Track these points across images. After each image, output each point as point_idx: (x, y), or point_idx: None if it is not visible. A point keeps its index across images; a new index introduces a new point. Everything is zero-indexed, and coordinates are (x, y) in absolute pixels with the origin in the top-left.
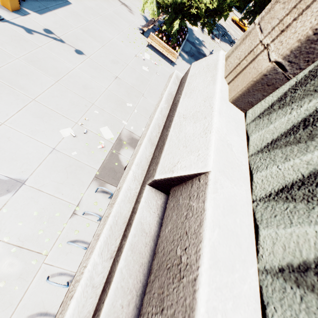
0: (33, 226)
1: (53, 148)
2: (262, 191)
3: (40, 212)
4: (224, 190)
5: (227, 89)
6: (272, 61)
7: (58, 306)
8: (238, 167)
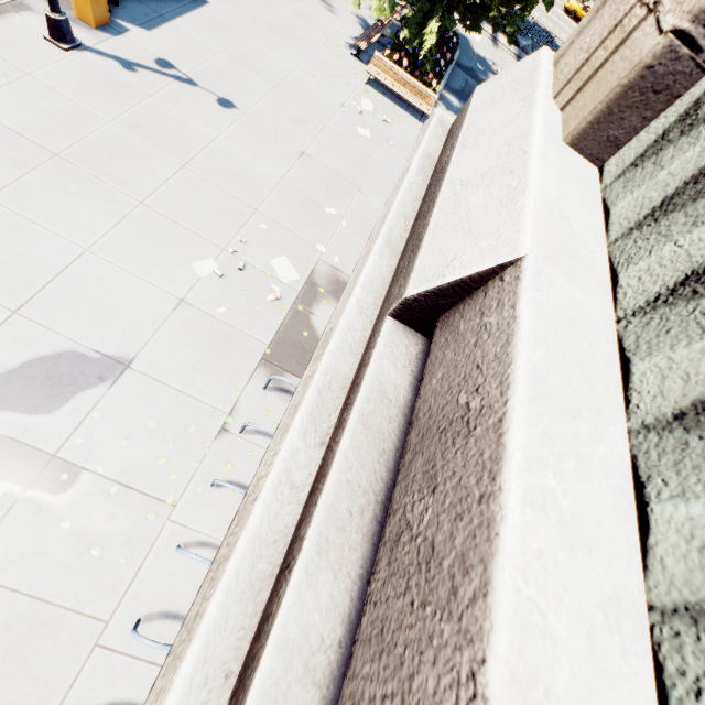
0: (147, 448)
1: (181, 299)
2: (638, 296)
3: (161, 423)
4: (556, 290)
5: (559, 120)
6: (665, 31)
7: None
8: (586, 260)
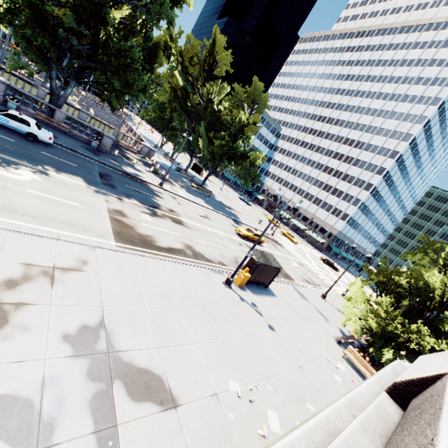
0: None
1: (216, 392)
2: None
3: None
4: None
5: None
6: None
7: None
8: None
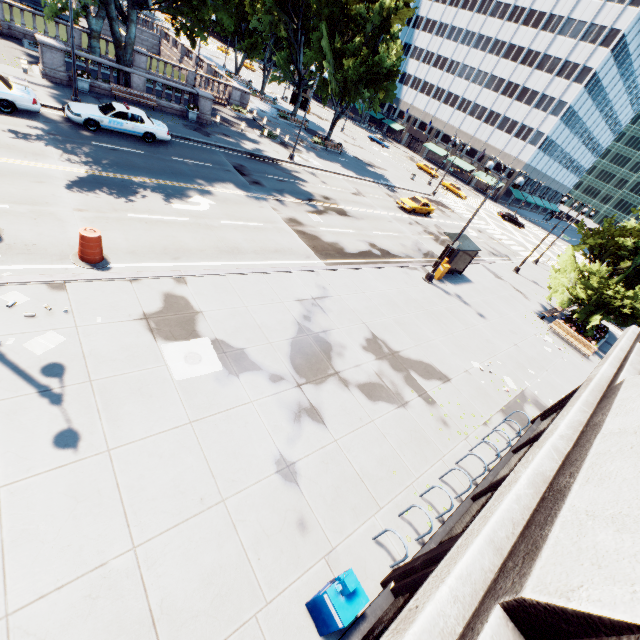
0: (456, 410)
1: (466, 370)
2: None
3: (461, 405)
4: None
5: None
6: None
7: (478, 478)
8: None
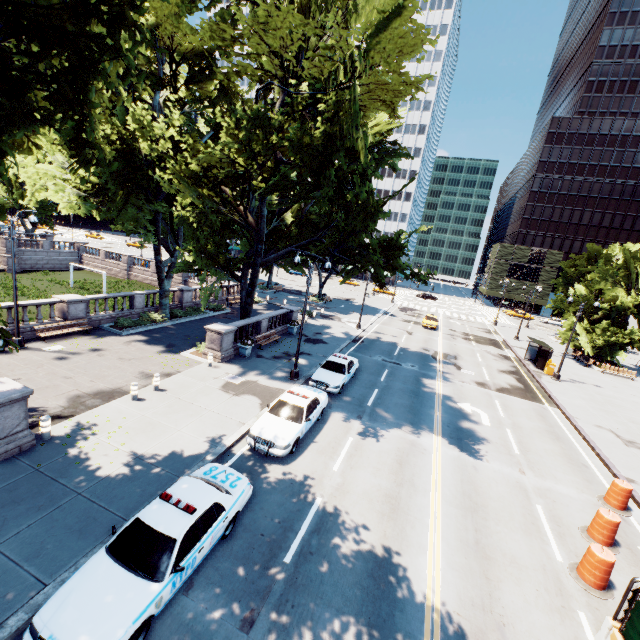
0: None
1: None
2: None
3: None
4: None
5: None
6: None
7: None
8: None
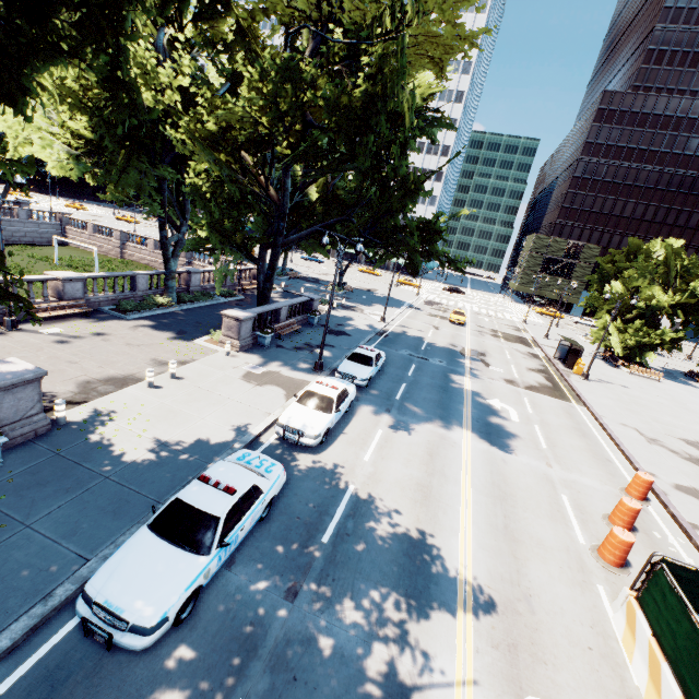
0: None
1: None
2: None
3: None
4: None
5: None
6: None
7: None
8: None
